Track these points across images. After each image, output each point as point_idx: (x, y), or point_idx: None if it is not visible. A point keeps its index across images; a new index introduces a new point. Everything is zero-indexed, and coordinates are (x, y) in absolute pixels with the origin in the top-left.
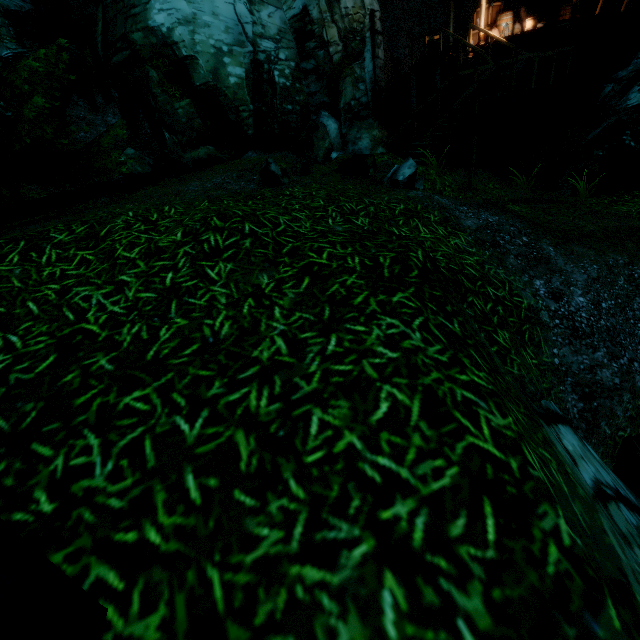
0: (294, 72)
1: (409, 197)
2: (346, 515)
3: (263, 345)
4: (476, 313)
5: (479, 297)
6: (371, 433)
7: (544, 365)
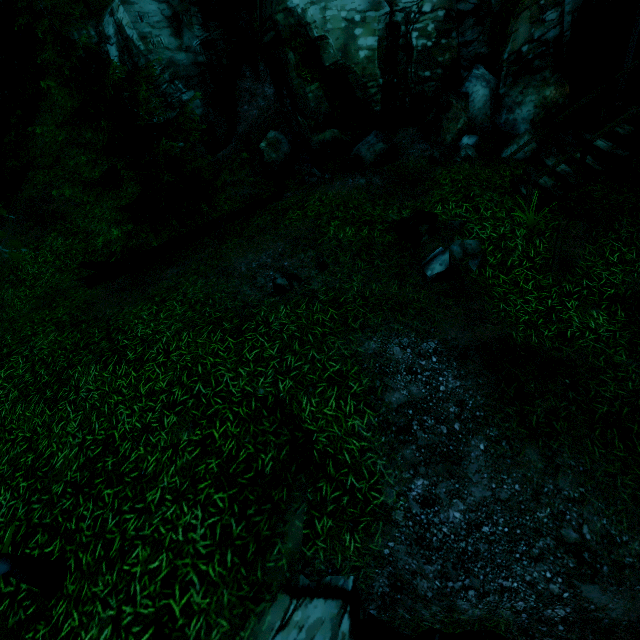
0: (441, 24)
1: (355, 353)
2: (117, 597)
3: (153, 491)
4: (315, 498)
5: (332, 484)
6: (144, 572)
7: (368, 550)
